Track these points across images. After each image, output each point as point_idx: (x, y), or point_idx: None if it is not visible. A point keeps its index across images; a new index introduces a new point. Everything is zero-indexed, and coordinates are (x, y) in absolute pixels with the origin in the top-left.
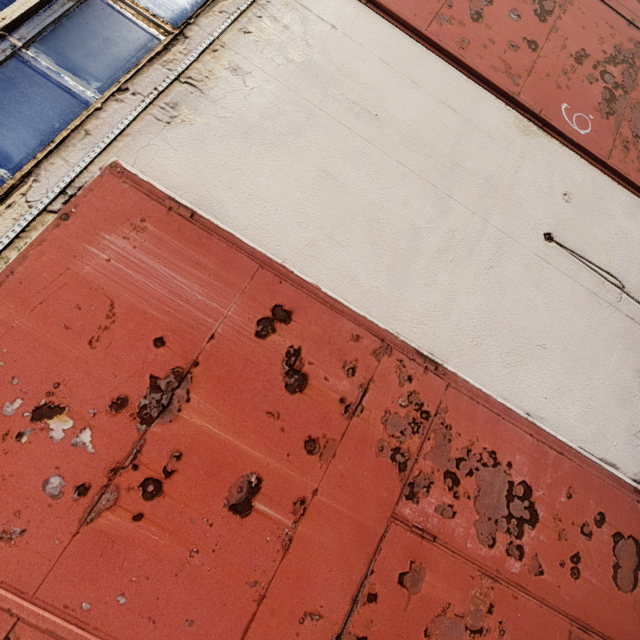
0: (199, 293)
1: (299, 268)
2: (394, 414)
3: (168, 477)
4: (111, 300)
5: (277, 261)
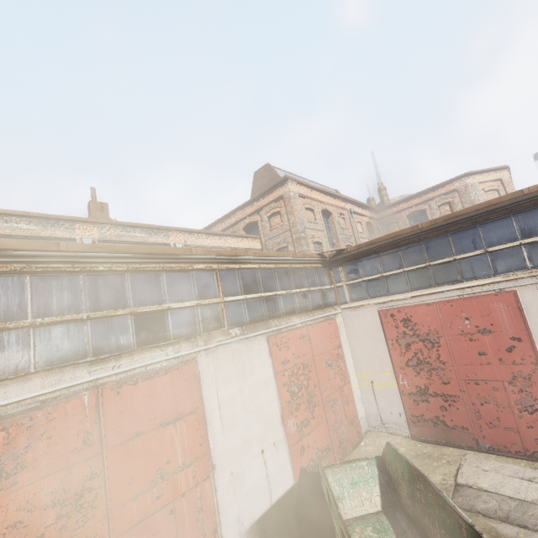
0: (506, 324)
1: (534, 336)
2: (522, 372)
3: (474, 341)
4: (490, 313)
5: (531, 331)
